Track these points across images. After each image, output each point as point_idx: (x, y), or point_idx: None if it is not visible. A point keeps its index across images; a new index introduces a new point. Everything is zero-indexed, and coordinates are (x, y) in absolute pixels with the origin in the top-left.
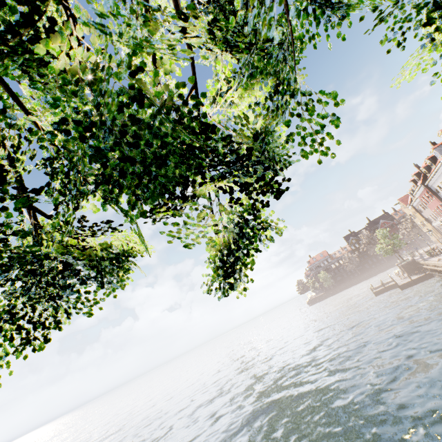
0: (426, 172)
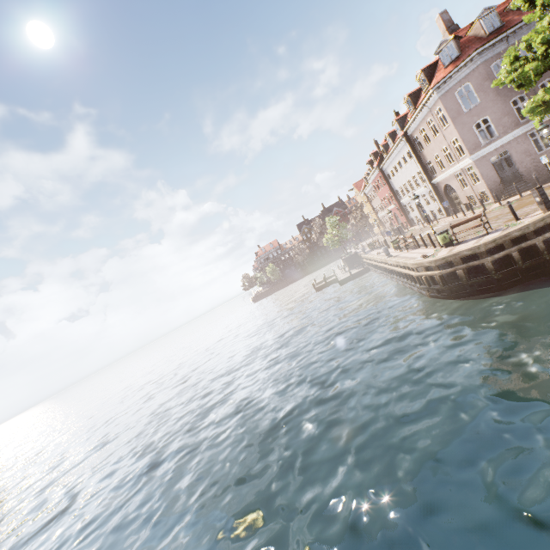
0: (384, 152)
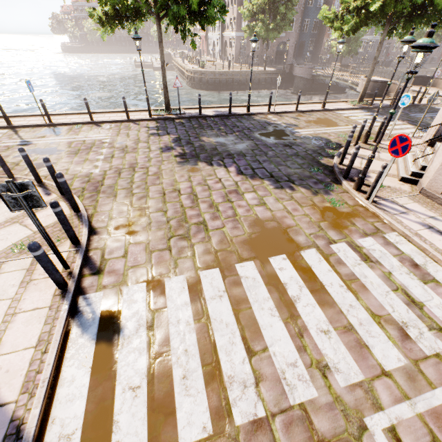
0: None
